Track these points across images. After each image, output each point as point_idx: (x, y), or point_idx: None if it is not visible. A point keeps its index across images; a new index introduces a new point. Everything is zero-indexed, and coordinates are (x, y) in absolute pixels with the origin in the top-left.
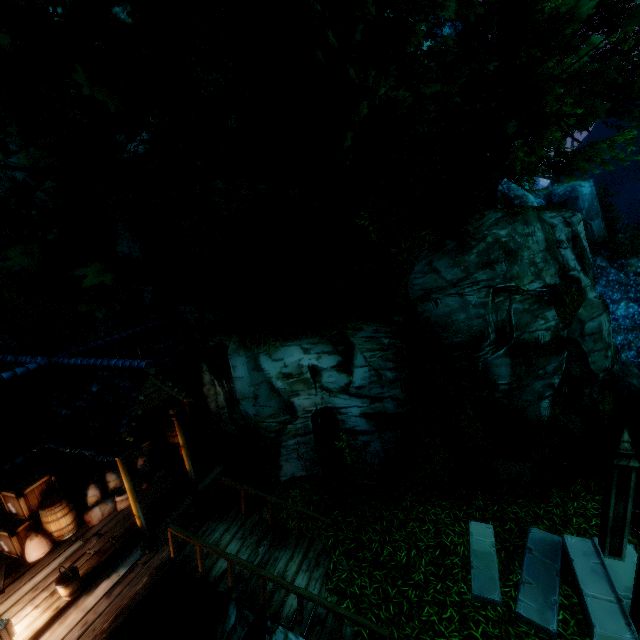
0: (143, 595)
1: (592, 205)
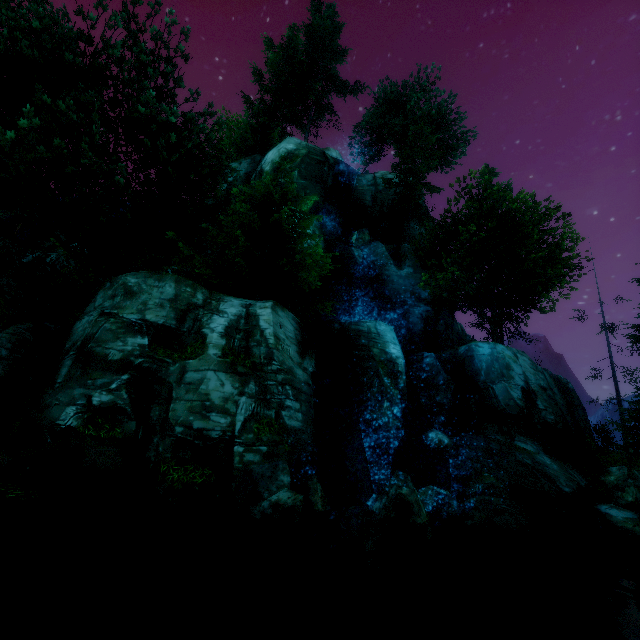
0: None
1: (492, 366)
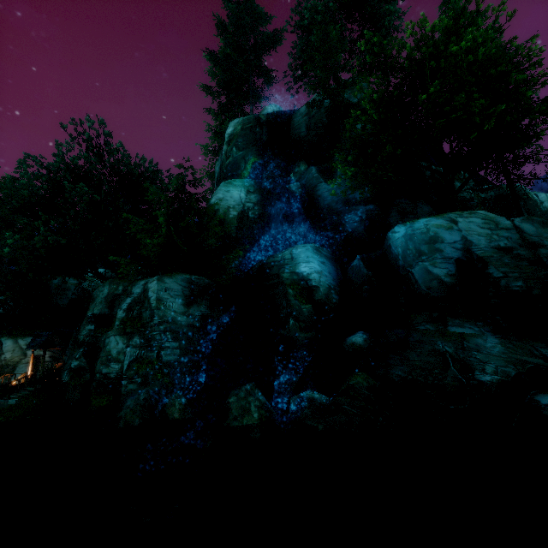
0: (21, 384)
1: (407, 250)
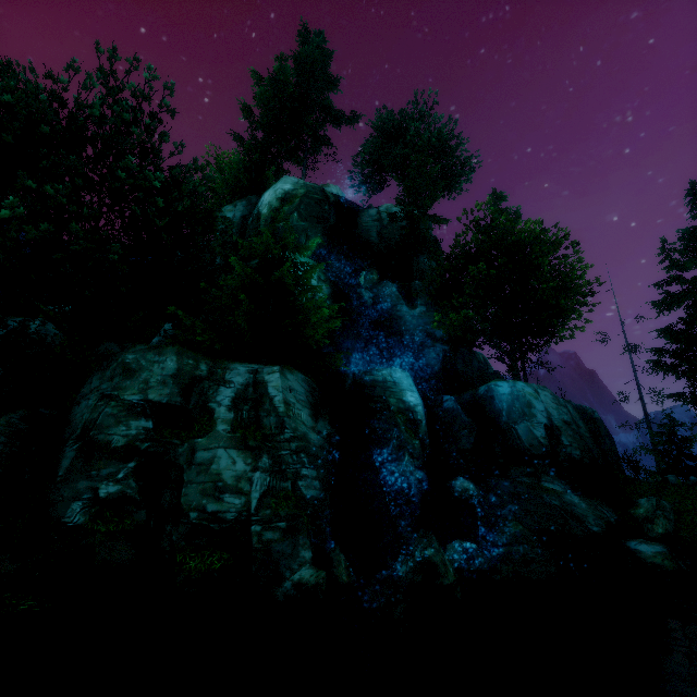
0: None
1: (513, 406)
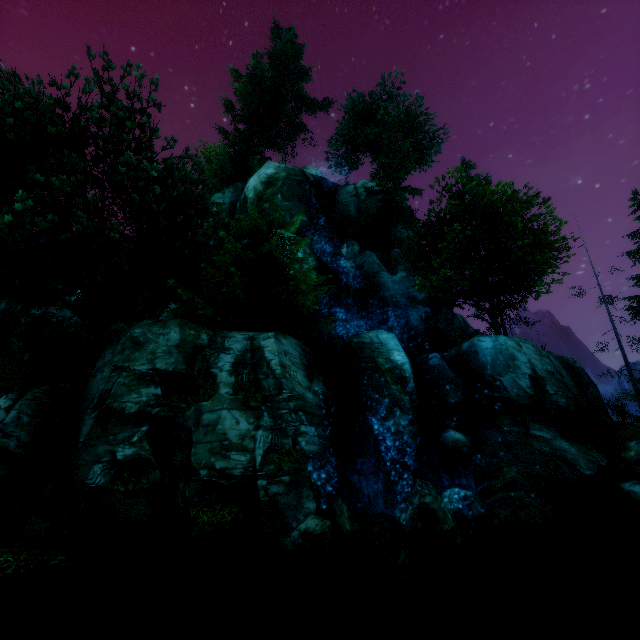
0: None
1: (496, 359)
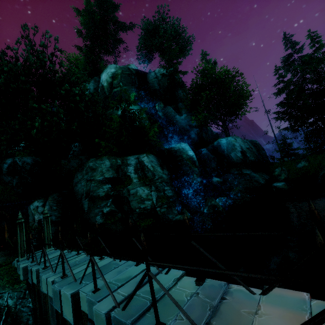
0: None
1: (228, 147)
